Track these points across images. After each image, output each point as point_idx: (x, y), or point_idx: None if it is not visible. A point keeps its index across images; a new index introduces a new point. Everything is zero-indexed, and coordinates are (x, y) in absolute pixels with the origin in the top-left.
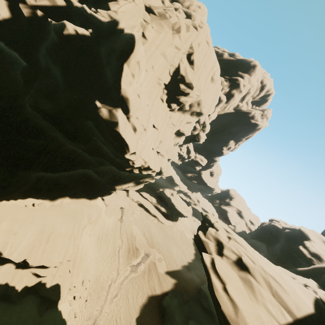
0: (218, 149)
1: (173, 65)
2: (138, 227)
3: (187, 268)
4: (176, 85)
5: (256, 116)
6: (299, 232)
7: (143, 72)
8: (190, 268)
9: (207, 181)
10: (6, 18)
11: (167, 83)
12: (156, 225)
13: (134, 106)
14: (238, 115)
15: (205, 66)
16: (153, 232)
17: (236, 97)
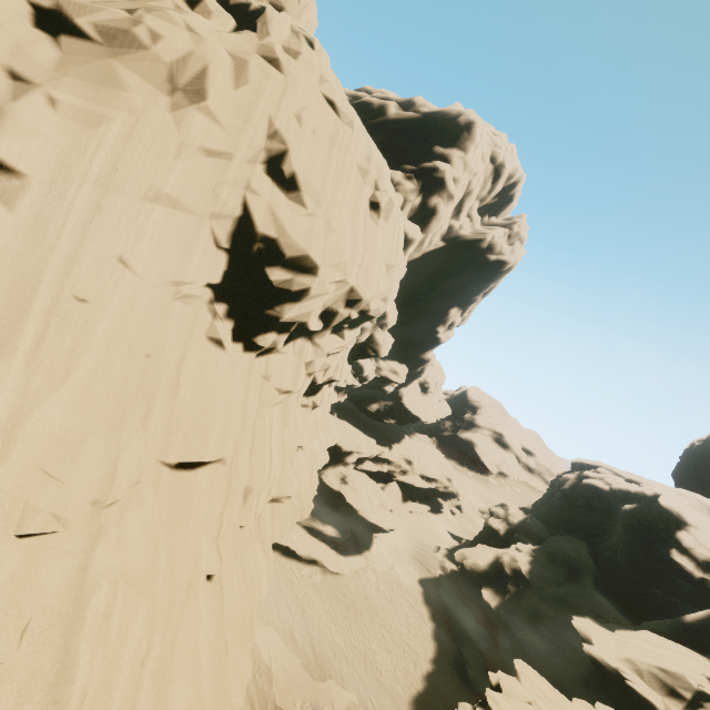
0: (426, 333)
1: (223, 212)
2: (272, 627)
3: (426, 702)
4: (255, 274)
5: (497, 244)
6: (659, 511)
7: None
8: (432, 696)
9: (419, 411)
10: None
11: (220, 279)
12: (321, 589)
13: None
14: (456, 250)
15: (340, 178)
16: (317, 621)
17: (443, 213)
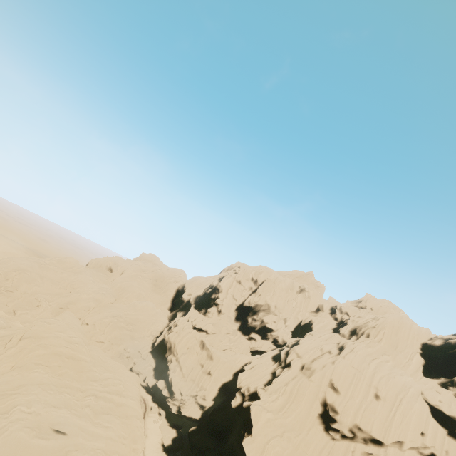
0: None
1: (321, 397)
2: None
3: None
4: (328, 412)
5: None
6: None
7: (262, 415)
8: None
9: None
10: (240, 403)
11: (321, 412)
12: None
13: (255, 433)
14: None
15: (356, 387)
16: None
17: None
